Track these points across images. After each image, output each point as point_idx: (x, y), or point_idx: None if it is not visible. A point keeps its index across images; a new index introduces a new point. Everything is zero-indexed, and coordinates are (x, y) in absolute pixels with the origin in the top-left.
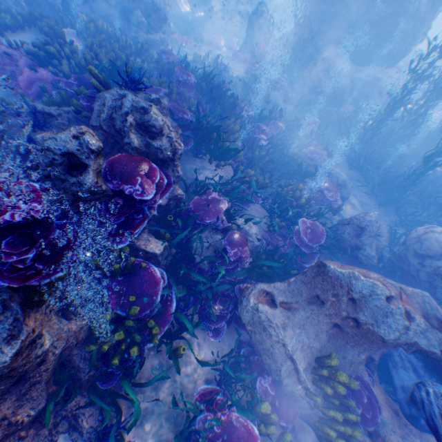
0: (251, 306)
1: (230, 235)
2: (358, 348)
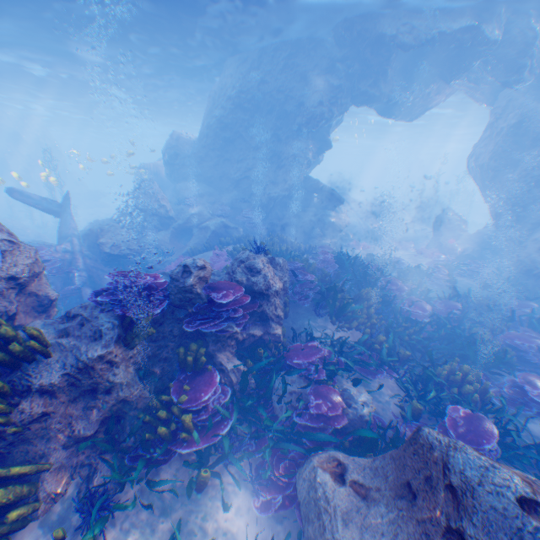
0: (309, 469)
1: (319, 385)
2: None
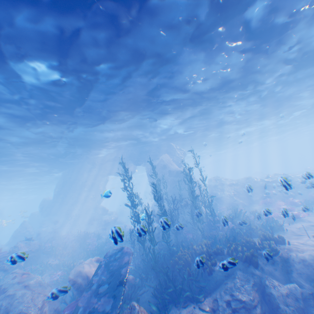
0: None
1: None
2: None
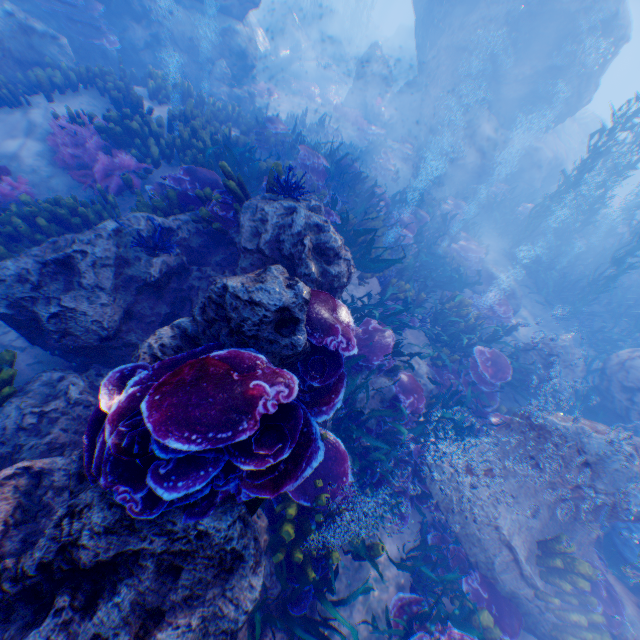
0: (447, 477)
1: (401, 379)
2: (589, 524)
